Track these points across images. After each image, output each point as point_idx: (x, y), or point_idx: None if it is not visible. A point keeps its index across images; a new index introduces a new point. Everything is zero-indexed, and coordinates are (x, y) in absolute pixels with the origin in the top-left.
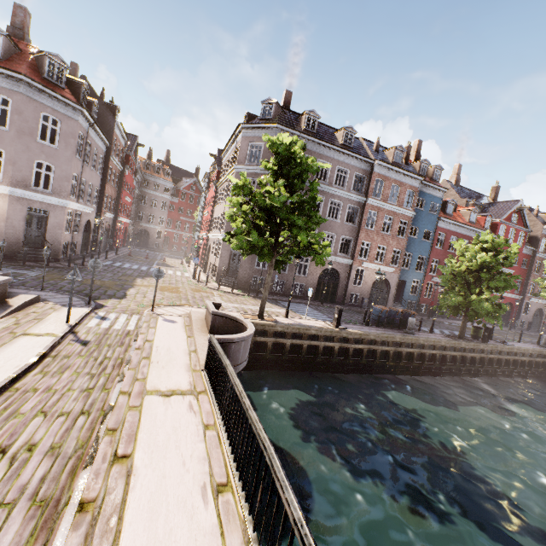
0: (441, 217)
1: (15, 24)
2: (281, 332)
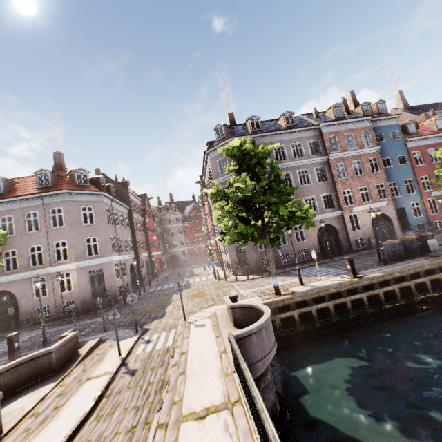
0: (407, 139)
1: (56, 163)
2: (301, 301)
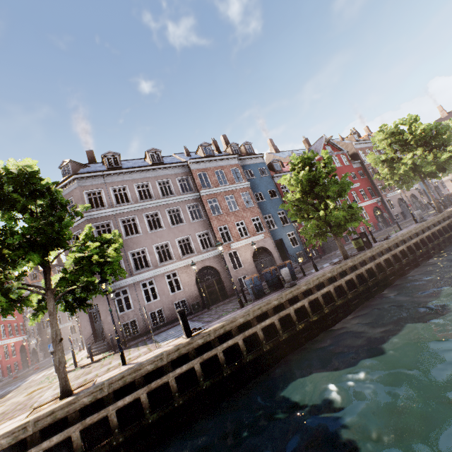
0: (273, 175)
1: None
2: (96, 401)
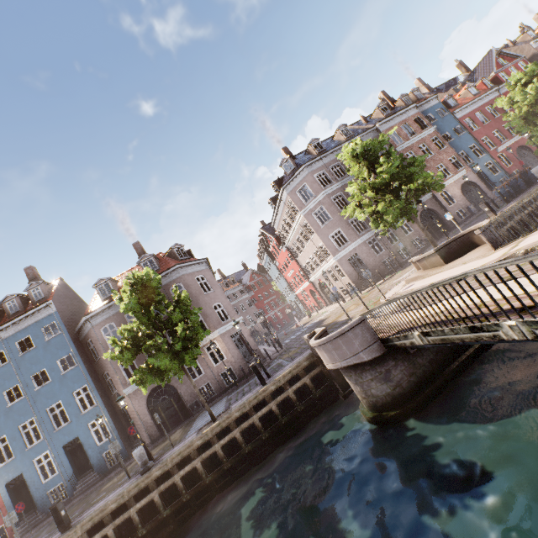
0: (454, 112)
1: (140, 253)
2: None
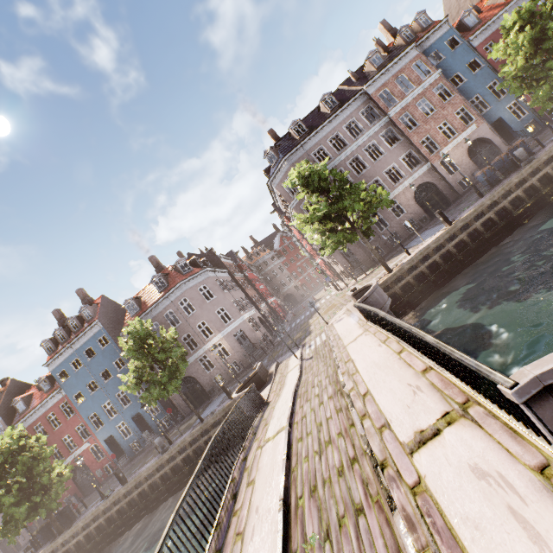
0: (469, 39)
1: (156, 266)
2: (411, 267)
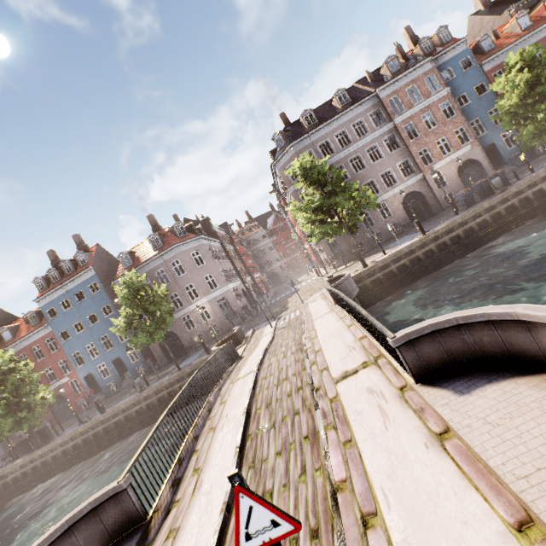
0: (482, 63)
1: (153, 225)
2: (384, 266)
